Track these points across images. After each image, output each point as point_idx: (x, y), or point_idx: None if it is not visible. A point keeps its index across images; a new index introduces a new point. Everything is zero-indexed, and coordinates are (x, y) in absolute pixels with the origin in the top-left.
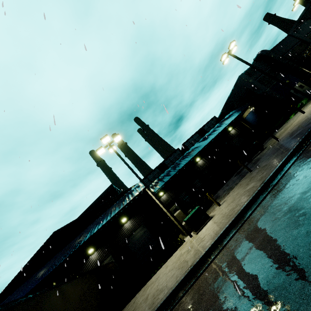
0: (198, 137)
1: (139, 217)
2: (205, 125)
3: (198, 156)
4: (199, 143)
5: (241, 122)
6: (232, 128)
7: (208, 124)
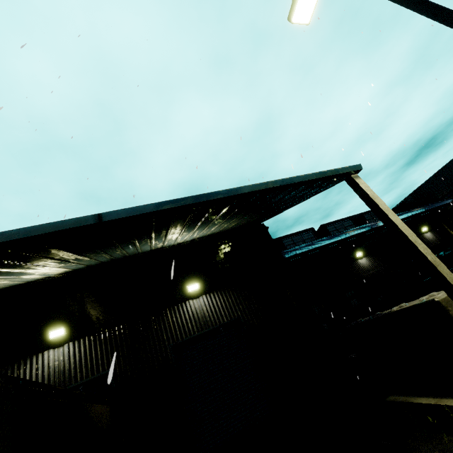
0: (351, 225)
1: (236, 298)
2: (367, 213)
3: (359, 249)
4: (375, 222)
5: (445, 226)
6: (427, 229)
7: (373, 214)
